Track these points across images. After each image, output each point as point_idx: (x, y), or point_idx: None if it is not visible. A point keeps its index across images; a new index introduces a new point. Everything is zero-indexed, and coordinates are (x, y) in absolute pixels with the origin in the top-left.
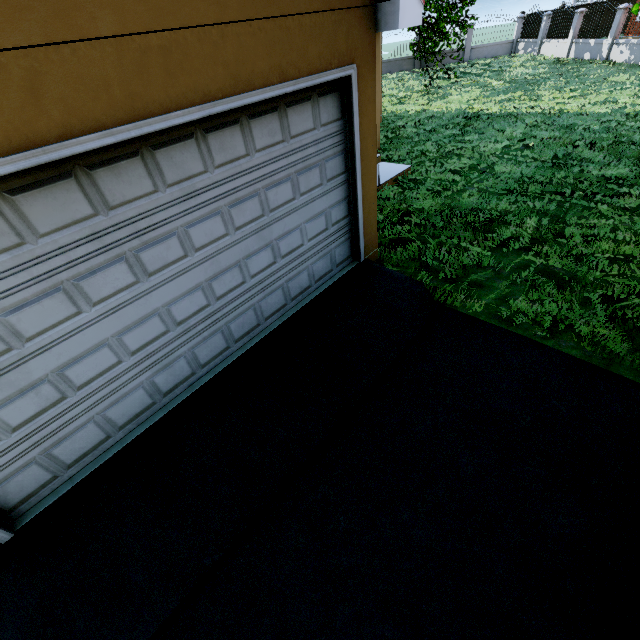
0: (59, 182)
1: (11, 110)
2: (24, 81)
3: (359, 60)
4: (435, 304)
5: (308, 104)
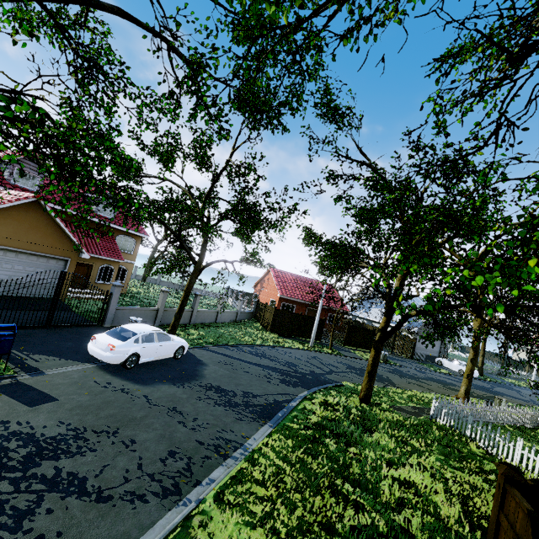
0: (2, 250)
1: (5, 242)
2: (9, 241)
3: (73, 258)
4: (69, 310)
5: (56, 260)
